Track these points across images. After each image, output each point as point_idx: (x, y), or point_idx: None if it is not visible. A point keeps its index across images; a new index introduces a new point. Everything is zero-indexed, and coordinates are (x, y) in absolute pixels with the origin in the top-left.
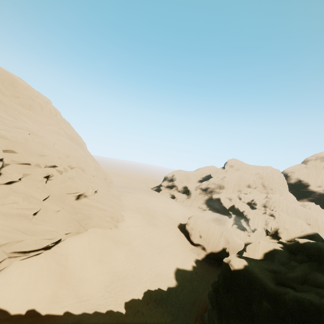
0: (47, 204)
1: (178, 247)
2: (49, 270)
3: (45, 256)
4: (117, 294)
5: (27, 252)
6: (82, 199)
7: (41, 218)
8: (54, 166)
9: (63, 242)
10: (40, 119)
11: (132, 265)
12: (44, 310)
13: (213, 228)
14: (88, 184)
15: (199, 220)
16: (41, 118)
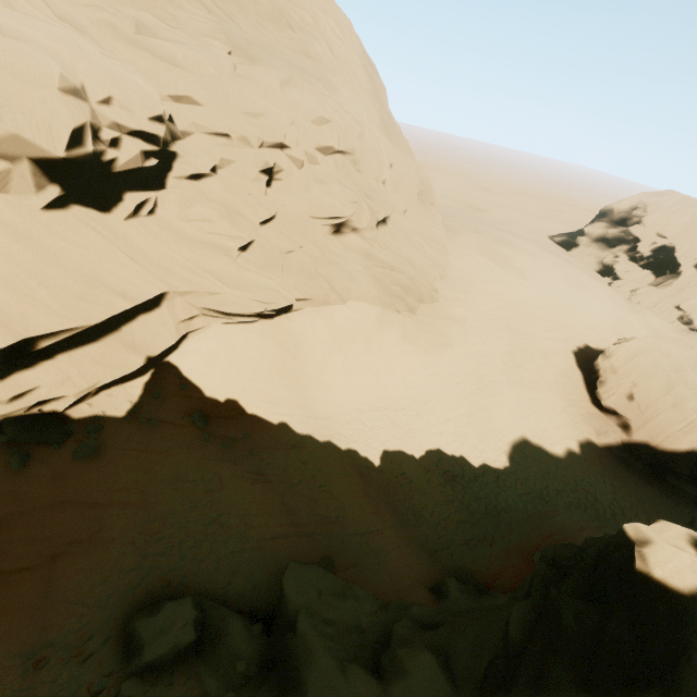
0: (269, 233)
1: (549, 397)
2: (265, 353)
3: (261, 329)
4: (375, 432)
5: (229, 315)
6: (347, 234)
7: (254, 260)
8: (281, 145)
9: (297, 312)
10: (269, 8)
11: (423, 395)
12: (251, 408)
13: (690, 389)
14: (362, 200)
15: (648, 357)
16: (271, 6)
